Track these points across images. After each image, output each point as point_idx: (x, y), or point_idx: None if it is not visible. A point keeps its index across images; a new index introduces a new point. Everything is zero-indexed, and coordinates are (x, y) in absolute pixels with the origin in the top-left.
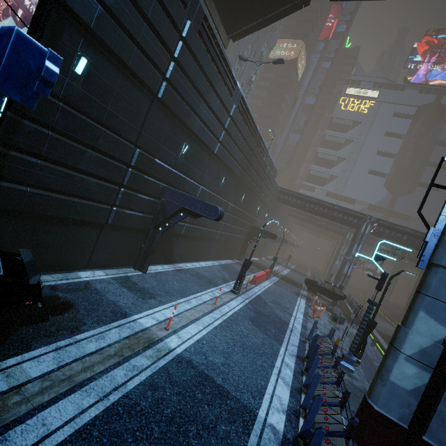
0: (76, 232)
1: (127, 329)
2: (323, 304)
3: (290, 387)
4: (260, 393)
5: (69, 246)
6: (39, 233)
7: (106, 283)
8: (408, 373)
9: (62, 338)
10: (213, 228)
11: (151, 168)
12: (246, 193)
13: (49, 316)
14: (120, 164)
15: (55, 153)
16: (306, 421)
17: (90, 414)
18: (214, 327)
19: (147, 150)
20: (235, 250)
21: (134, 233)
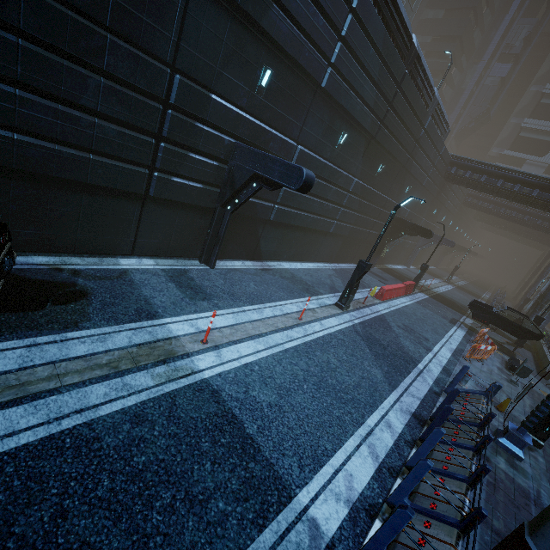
0: (106, 205)
1: (146, 334)
2: (497, 341)
3: (379, 462)
4: (317, 462)
5: (101, 223)
6: (54, 203)
7: (150, 274)
8: None
9: (47, 333)
10: (324, 216)
11: (205, 111)
12: (384, 163)
13: (48, 304)
14: (152, 101)
15: (38, 78)
16: (374, 539)
17: (19, 439)
18: (283, 350)
19: (196, 78)
20: (364, 251)
21: (194, 212)
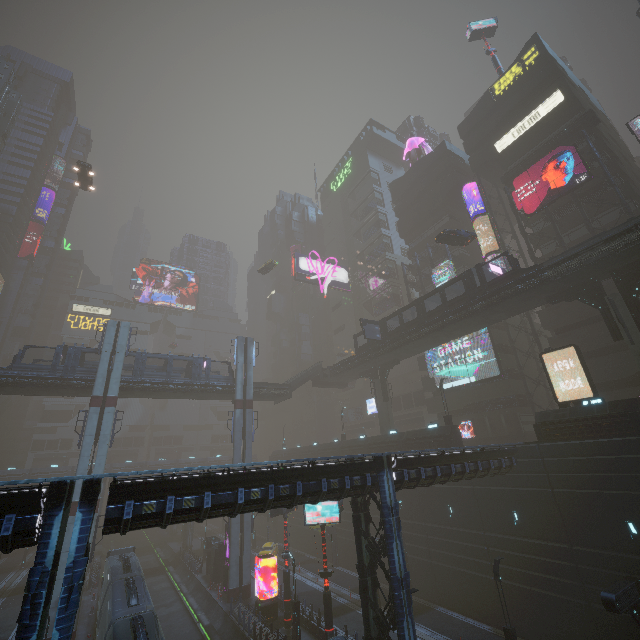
0: None
1: None
2: None
3: None
4: None
5: None
6: None
7: None
8: (53, 615)
9: None
10: None
11: None
12: None
13: None
14: None
15: None
16: None
17: None
18: None
19: None
20: None
21: None
